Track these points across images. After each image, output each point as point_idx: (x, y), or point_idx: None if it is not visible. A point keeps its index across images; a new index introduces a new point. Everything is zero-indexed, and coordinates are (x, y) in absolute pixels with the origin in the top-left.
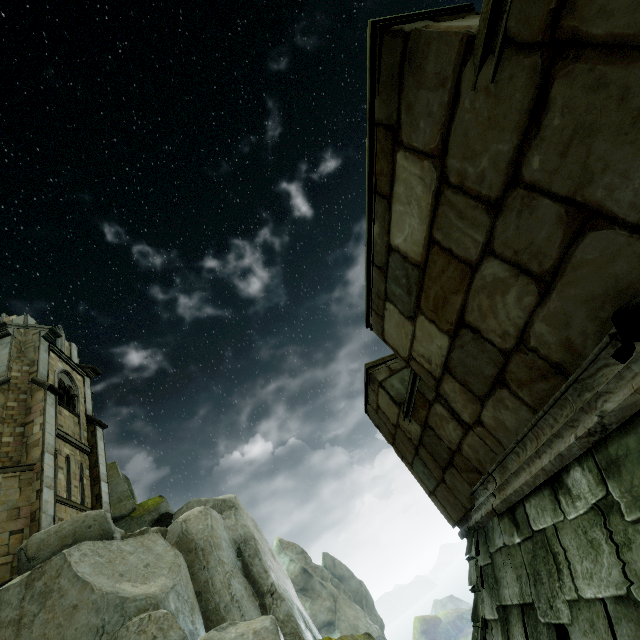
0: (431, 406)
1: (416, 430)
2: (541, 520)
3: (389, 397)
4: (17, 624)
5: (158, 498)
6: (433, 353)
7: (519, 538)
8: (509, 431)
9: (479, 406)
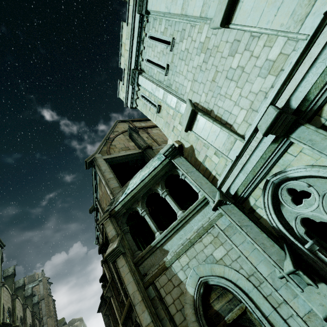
0: None
1: None
2: None
3: None
4: None
5: (63, 318)
6: None
7: None
8: None
9: None
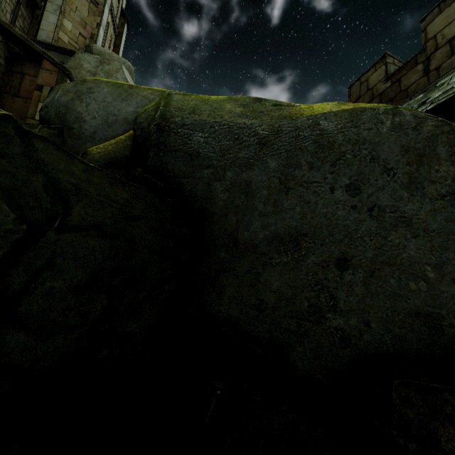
0: (414, 67)
1: (385, 86)
2: (446, 79)
3: (385, 70)
4: (93, 75)
5: None
6: (452, 32)
7: (423, 94)
8: (451, 67)
9: (447, 59)
